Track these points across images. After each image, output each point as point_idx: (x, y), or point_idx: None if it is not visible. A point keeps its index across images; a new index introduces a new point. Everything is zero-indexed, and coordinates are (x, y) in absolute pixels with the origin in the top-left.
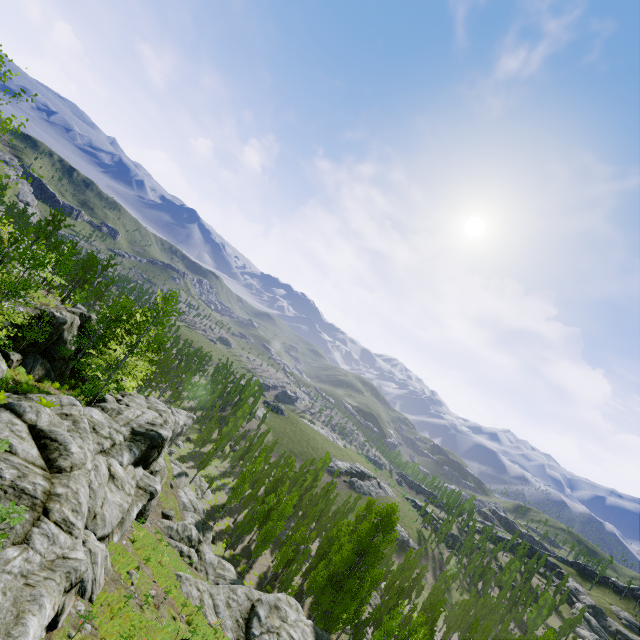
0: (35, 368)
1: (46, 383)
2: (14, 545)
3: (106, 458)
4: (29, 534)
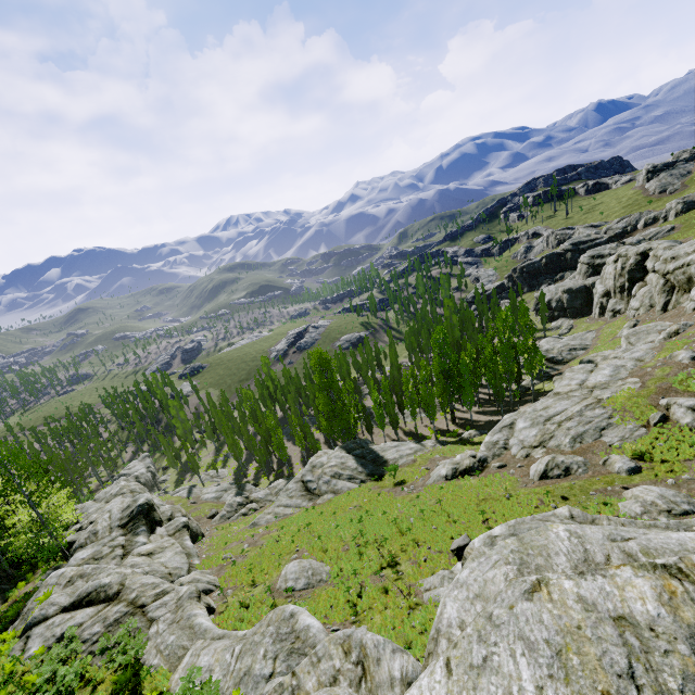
0: None
1: (13, 594)
2: (150, 628)
3: (131, 555)
4: (150, 619)
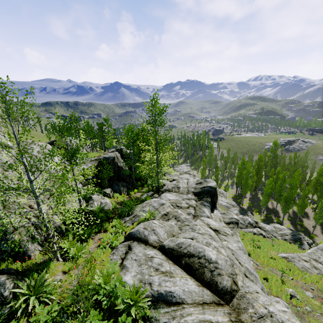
0: (121, 189)
1: (131, 193)
2: None
3: (201, 221)
4: None
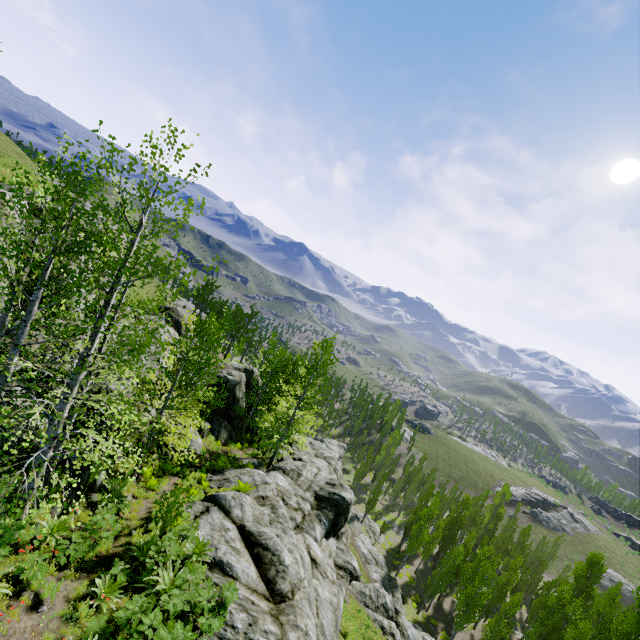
0: (220, 432)
1: (231, 446)
2: None
3: (302, 537)
4: None
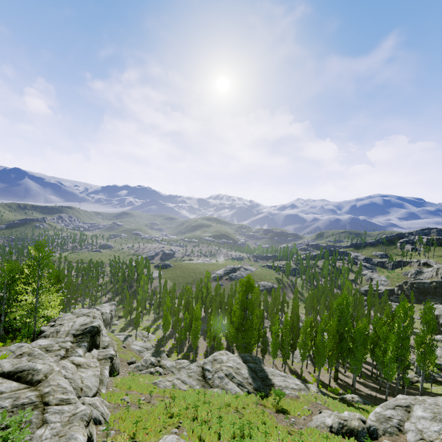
0: None
1: None
2: (39, 428)
3: (67, 359)
4: (44, 419)
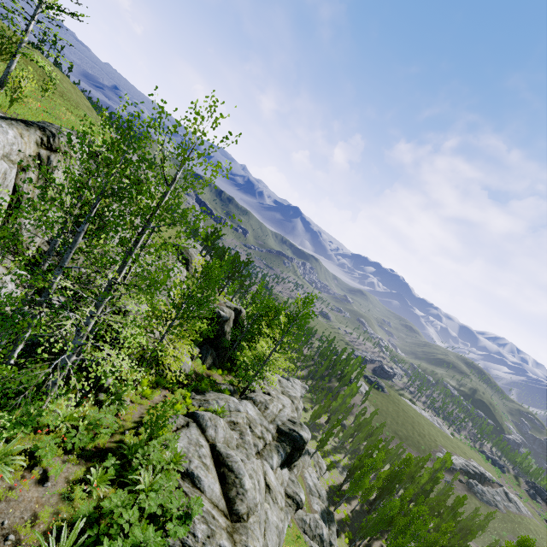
0: (207, 358)
1: (213, 371)
2: None
3: (261, 463)
4: None
